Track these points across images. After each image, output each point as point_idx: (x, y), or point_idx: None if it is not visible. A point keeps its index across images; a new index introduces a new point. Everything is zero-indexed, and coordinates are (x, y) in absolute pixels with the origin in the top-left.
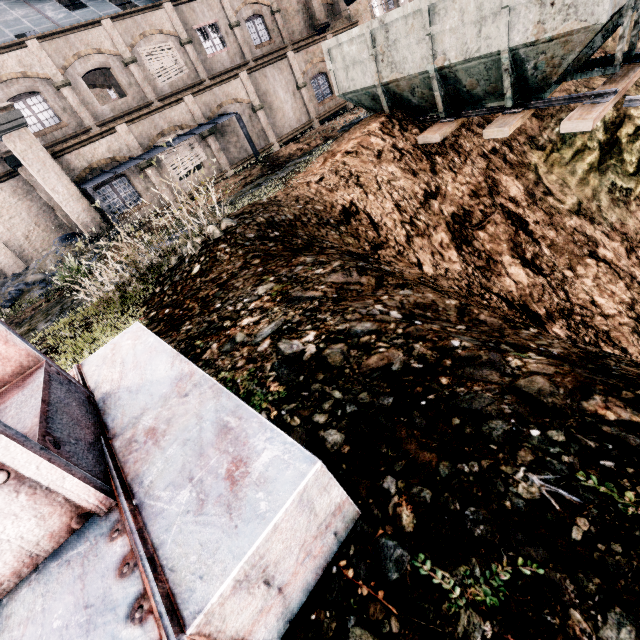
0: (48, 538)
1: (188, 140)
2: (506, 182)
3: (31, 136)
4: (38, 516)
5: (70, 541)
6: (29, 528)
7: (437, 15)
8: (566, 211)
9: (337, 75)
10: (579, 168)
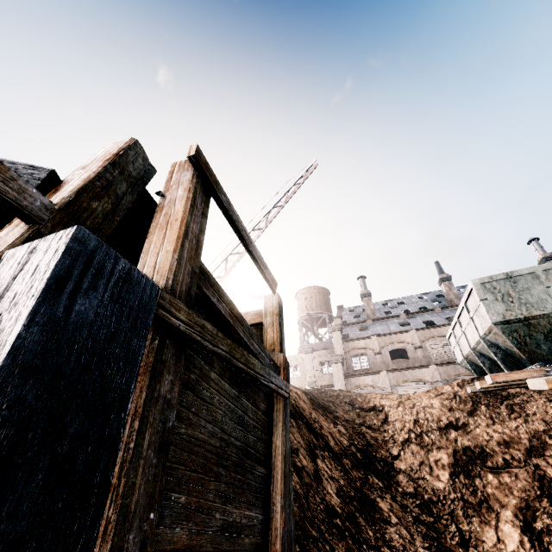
0: None
1: (423, 388)
2: None
3: (341, 366)
4: None
5: None
6: None
7: (462, 323)
8: None
9: (454, 353)
10: None
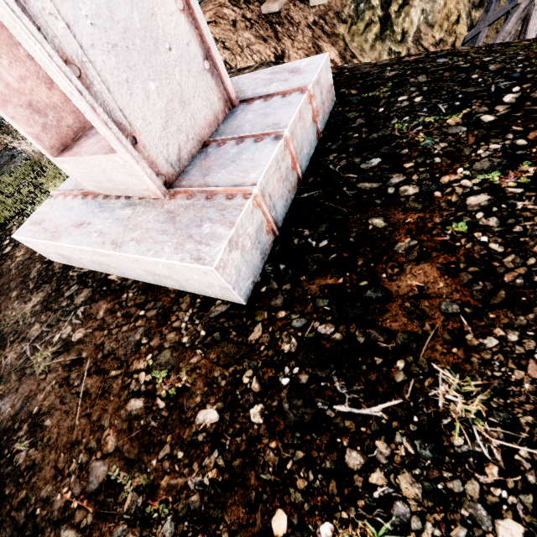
0: (220, 112)
1: None
2: (327, 48)
3: None
4: (218, 97)
5: (228, 116)
6: (216, 102)
7: None
8: None
9: None
10: (369, 37)
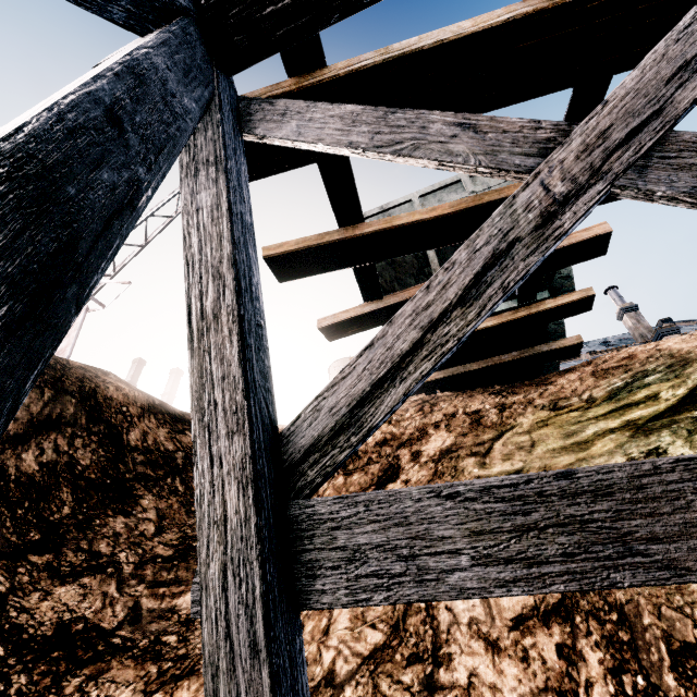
0: None
1: None
2: (437, 437)
3: None
4: None
5: None
6: None
7: None
8: (470, 477)
9: None
10: (595, 427)
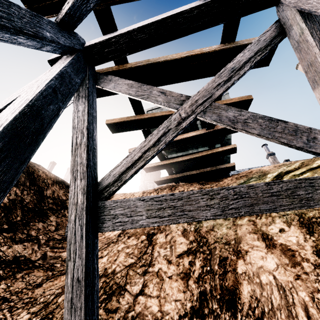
0: None
1: None
2: None
3: None
4: None
5: None
6: None
7: None
8: None
9: None
10: None
